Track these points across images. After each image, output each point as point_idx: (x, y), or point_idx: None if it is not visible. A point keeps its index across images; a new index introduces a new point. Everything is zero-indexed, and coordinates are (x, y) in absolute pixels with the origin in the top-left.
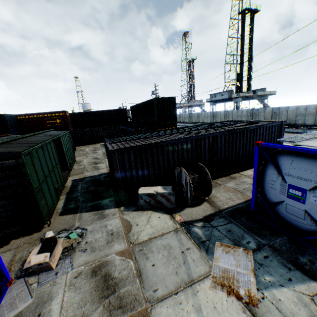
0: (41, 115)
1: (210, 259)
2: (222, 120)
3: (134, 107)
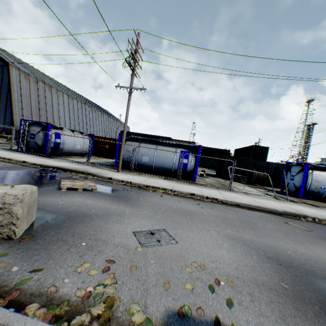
0: (183, 141)
1: (252, 188)
2: None
3: (238, 150)
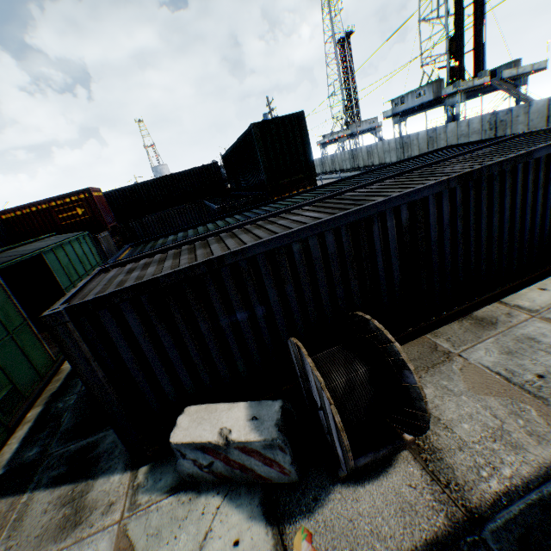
0: (44, 204)
1: None
2: (423, 151)
3: (227, 156)
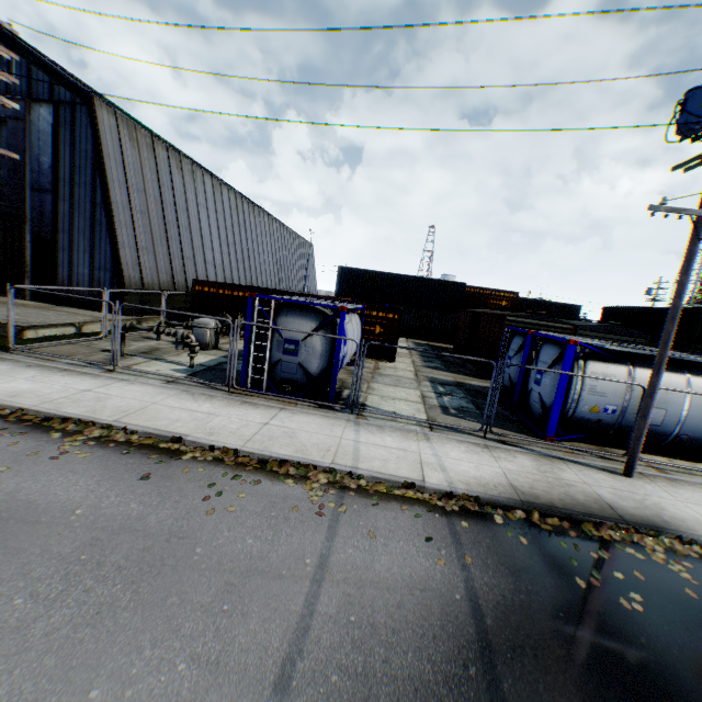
0: (487, 291)
1: None
2: None
3: (621, 310)
